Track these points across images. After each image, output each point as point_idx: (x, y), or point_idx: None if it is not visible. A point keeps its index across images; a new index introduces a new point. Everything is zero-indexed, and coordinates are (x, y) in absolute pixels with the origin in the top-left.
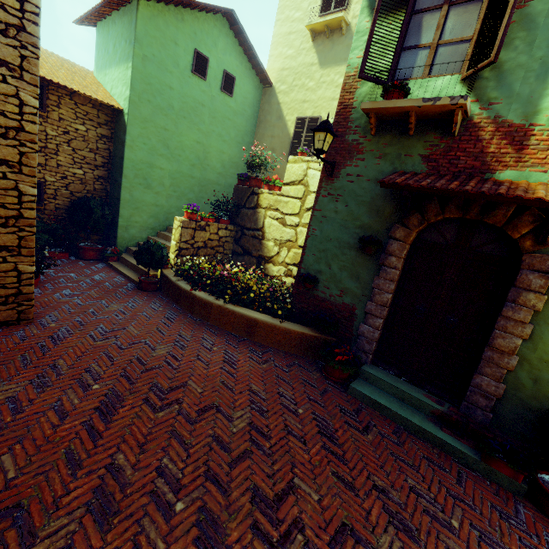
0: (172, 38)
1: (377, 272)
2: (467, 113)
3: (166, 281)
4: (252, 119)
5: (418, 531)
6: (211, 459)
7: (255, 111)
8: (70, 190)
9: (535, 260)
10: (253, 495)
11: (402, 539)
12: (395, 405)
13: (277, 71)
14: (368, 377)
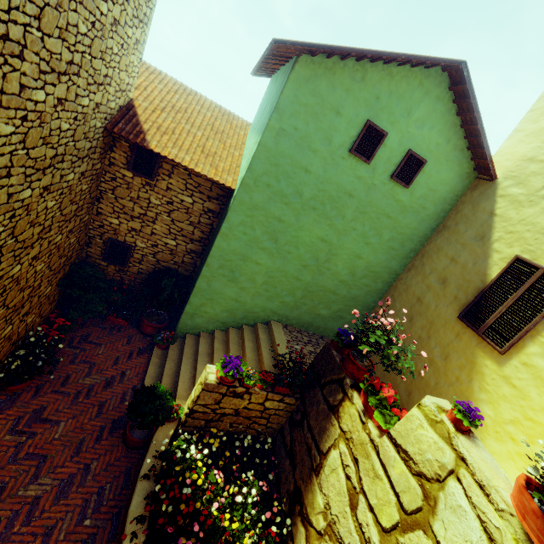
0: (335, 105)
1: None
2: None
3: (145, 455)
4: (432, 220)
5: None
6: None
7: (442, 210)
8: (158, 257)
9: None
10: None
11: None
12: None
13: (517, 159)
14: None
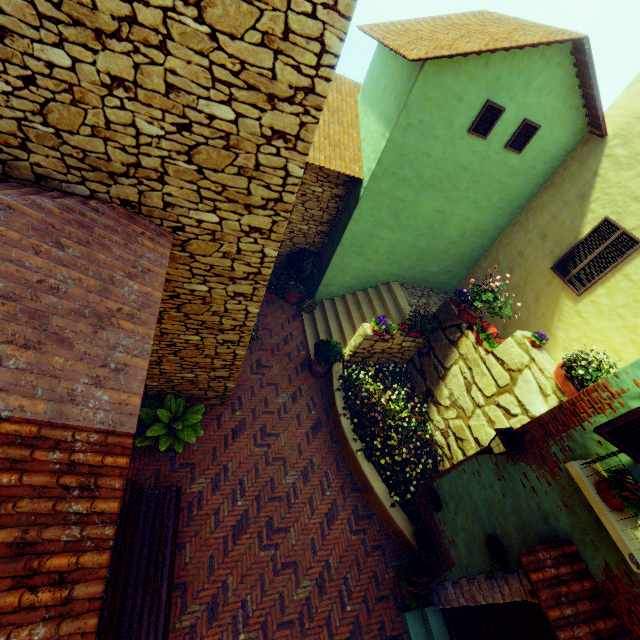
0: (458, 92)
1: (488, 574)
2: None
3: (331, 380)
4: (541, 177)
5: None
6: (271, 613)
7: (552, 167)
8: (293, 241)
9: None
10: None
11: None
12: None
13: (629, 116)
14: (425, 620)
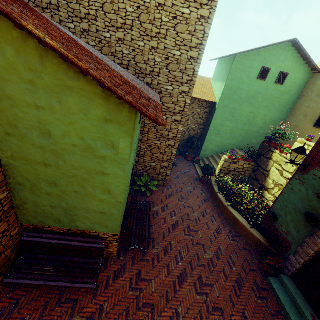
0: (250, 65)
1: (311, 235)
2: None
3: (210, 183)
4: (296, 94)
5: None
6: (193, 259)
7: (300, 89)
8: (189, 133)
9: None
10: (199, 277)
11: None
12: (287, 303)
13: None
14: (282, 281)
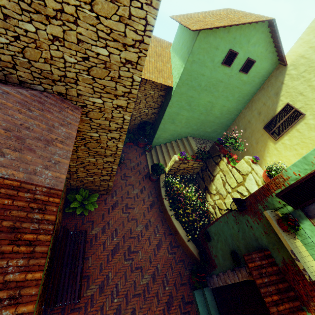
0: (216, 45)
1: (232, 269)
2: None
3: (159, 182)
4: (257, 85)
5: None
6: (129, 290)
7: (262, 80)
8: (141, 117)
9: None
10: (133, 310)
11: None
12: (204, 314)
13: (297, 55)
14: (204, 294)
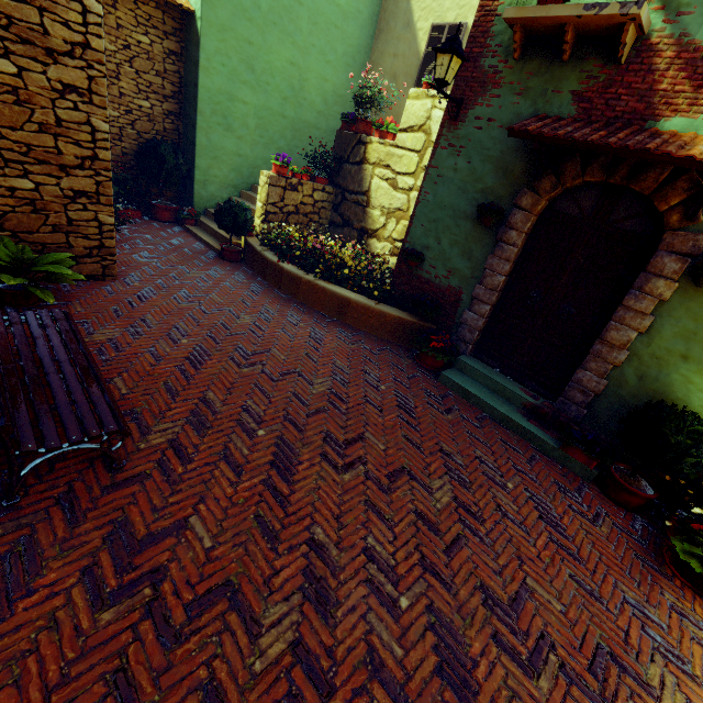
0: None
1: (493, 249)
2: (643, 29)
3: (251, 251)
4: (369, 26)
5: (471, 483)
6: (290, 408)
7: (373, 13)
8: (137, 129)
9: (677, 239)
10: (325, 437)
11: (454, 485)
12: (486, 395)
13: None
14: (463, 368)
